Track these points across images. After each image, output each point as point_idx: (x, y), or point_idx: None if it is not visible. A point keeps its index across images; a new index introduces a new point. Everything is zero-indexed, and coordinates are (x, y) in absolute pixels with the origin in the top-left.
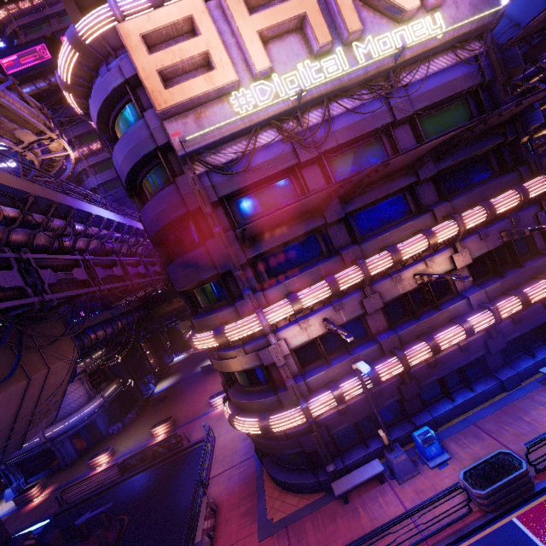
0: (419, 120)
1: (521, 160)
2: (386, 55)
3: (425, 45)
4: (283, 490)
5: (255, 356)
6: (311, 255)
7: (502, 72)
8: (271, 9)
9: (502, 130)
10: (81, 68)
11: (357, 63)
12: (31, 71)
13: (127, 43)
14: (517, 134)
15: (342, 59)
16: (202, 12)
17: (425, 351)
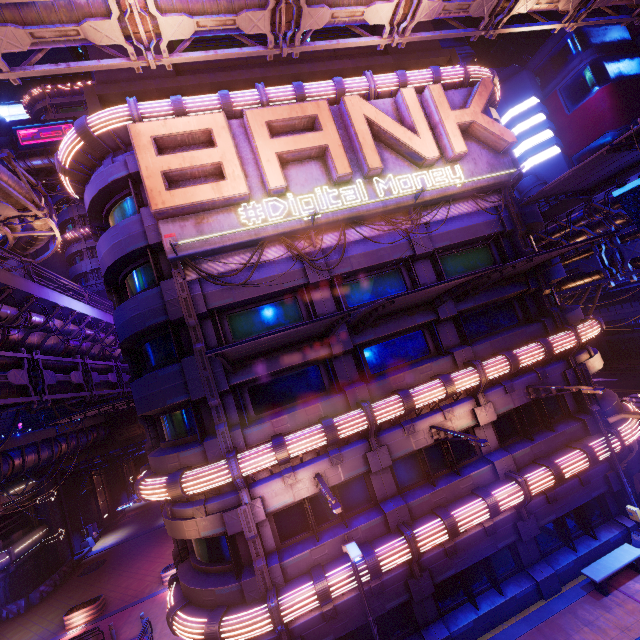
0: (441, 258)
1: (545, 312)
2: (405, 193)
3: (445, 191)
4: None
5: (218, 519)
6: (311, 389)
7: (522, 225)
8: (294, 137)
9: (523, 279)
10: (84, 155)
11: (377, 196)
12: (49, 145)
13: (136, 141)
14: (539, 285)
15: (362, 190)
16: (222, 128)
17: (439, 532)
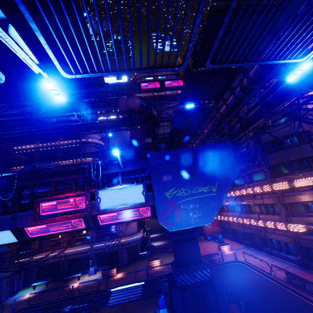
0: None
1: None
2: None
3: None
4: None
5: None
6: None
7: None
8: None
9: None
10: None
11: None
12: (150, 89)
13: None
14: None
15: None
16: None
17: None
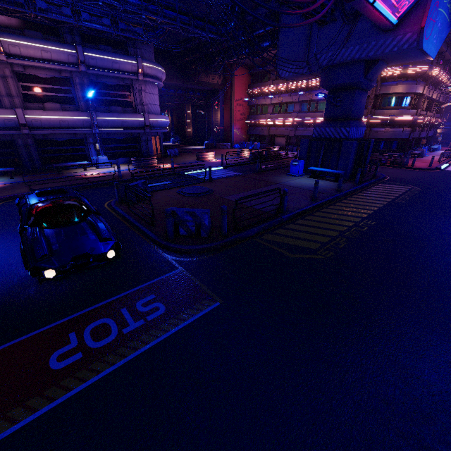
0: None
1: None
2: None
3: None
4: None
5: (422, 88)
6: None
7: None
8: None
9: None
10: None
11: None
12: None
13: None
14: None
15: None
16: None
17: (434, 120)
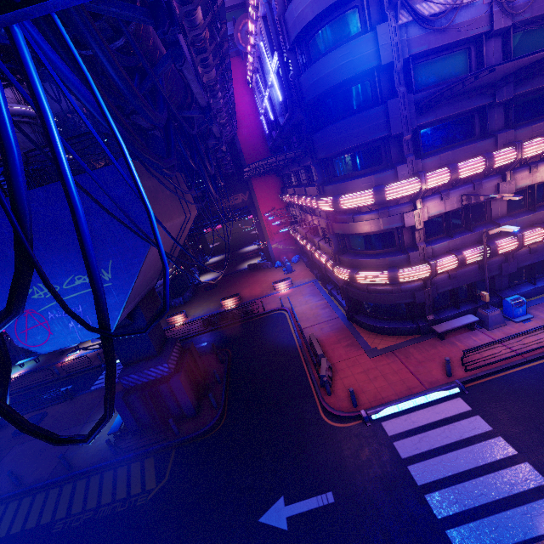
0: None
1: None
2: None
3: None
4: (379, 334)
5: (398, 218)
6: (463, 136)
7: None
8: None
9: None
10: None
11: None
12: None
13: None
14: None
15: None
16: None
17: (539, 235)
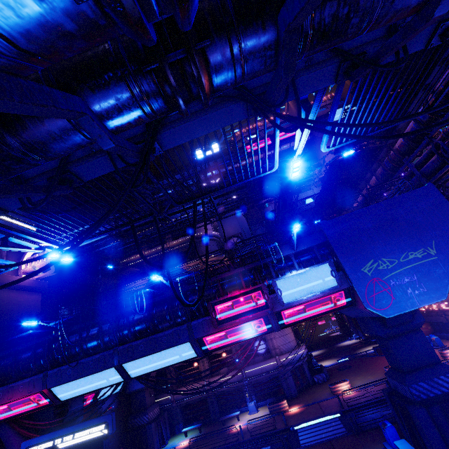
0: None
1: None
2: None
3: None
4: None
5: None
6: None
7: None
8: None
9: None
10: None
11: None
12: (260, 149)
13: None
14: None
15: None
16: None
17: None
